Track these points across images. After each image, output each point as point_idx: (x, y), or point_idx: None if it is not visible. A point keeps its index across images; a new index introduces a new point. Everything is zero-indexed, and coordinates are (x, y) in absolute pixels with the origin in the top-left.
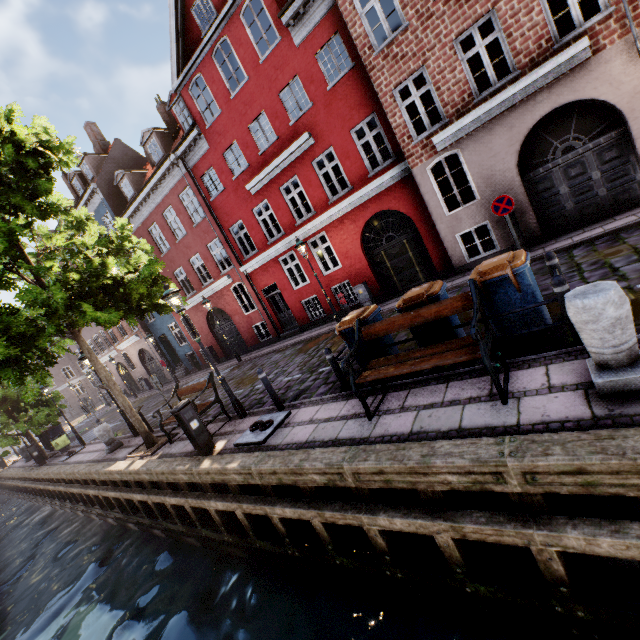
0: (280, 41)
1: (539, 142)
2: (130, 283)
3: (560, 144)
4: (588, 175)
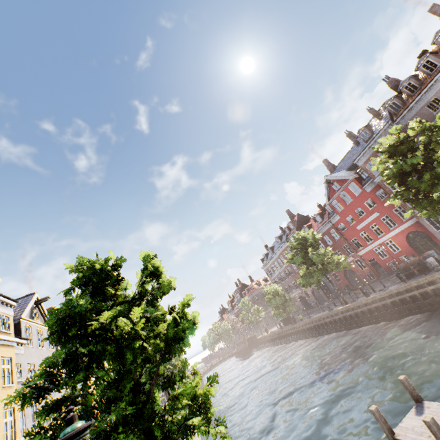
0: (362, 191)
1: None
2: (340, 262)
3: None
4: None
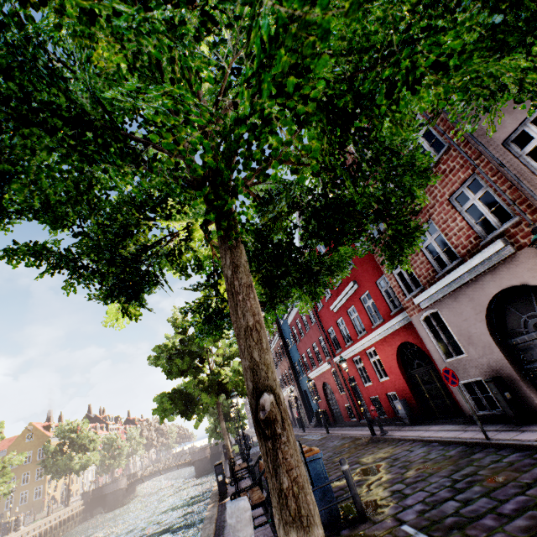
0: None
1: (508, 312)
2: (227, 383)
3: (530, 318)
4: None
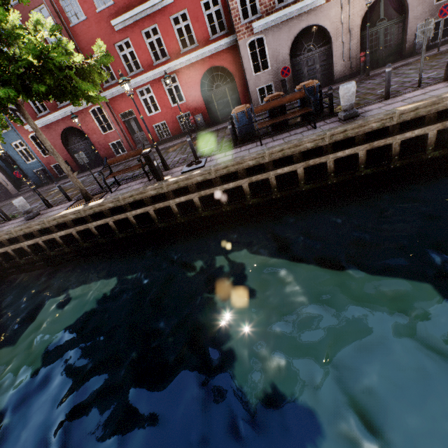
0: None
1: (299, 43)
2: (86, 68)
3: (307, 47)
4: (315, 66)
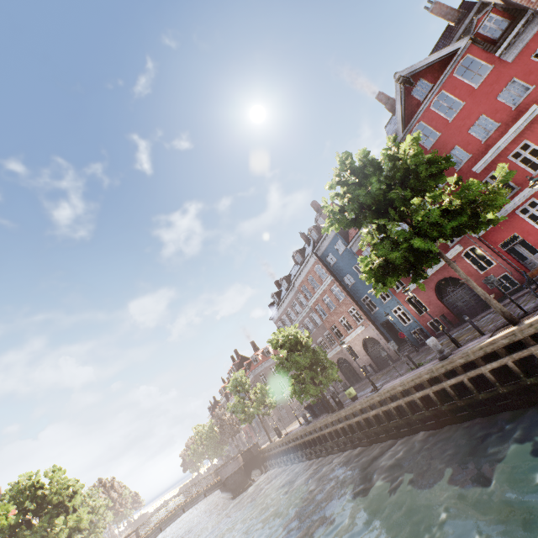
0: (492, 68)
1: None
2: (489, 193)
3: None
4: None
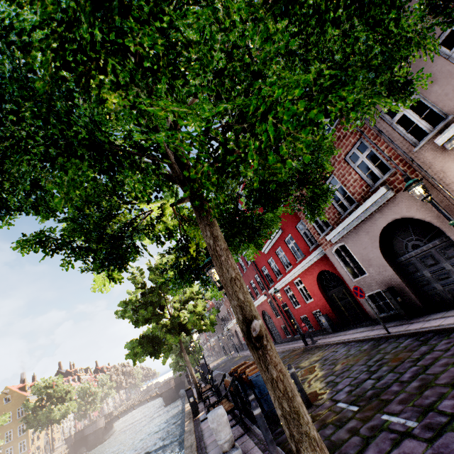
0: None
1: (394, 239)
2: (186, 323)
3: (409, 241)
4: (441, 265)
